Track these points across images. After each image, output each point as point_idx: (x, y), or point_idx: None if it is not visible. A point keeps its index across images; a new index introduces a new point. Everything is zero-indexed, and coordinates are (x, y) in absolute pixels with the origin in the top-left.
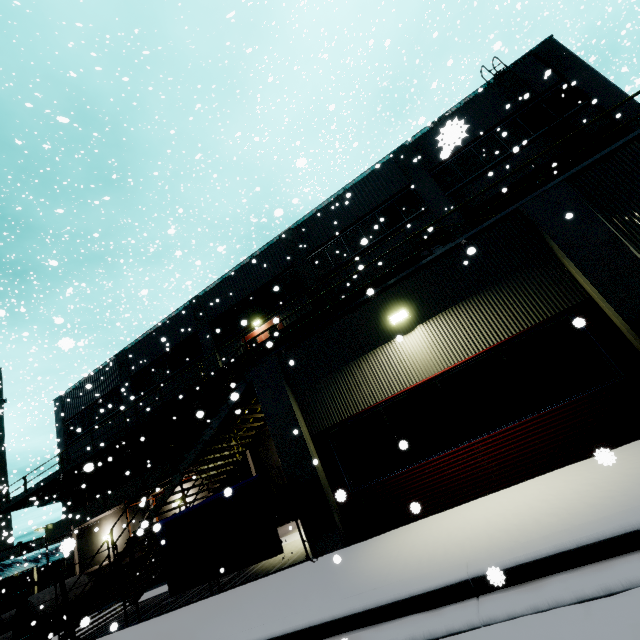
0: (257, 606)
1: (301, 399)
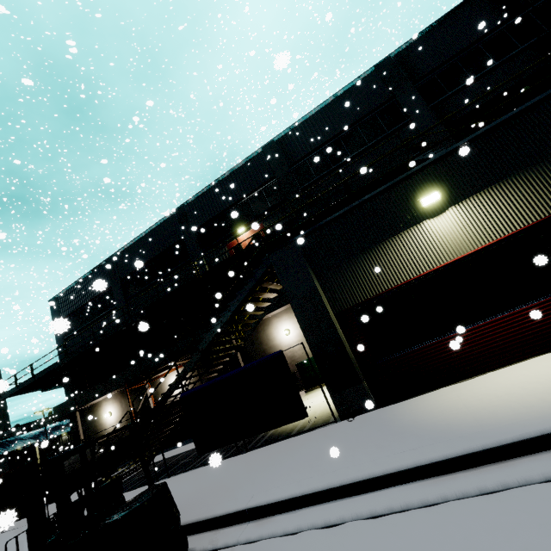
0: (315, 456)
1: (323, 281)
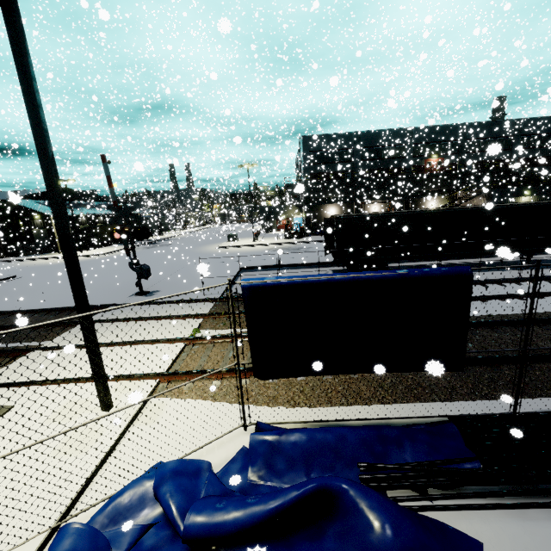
0: None
1: (499, 200)
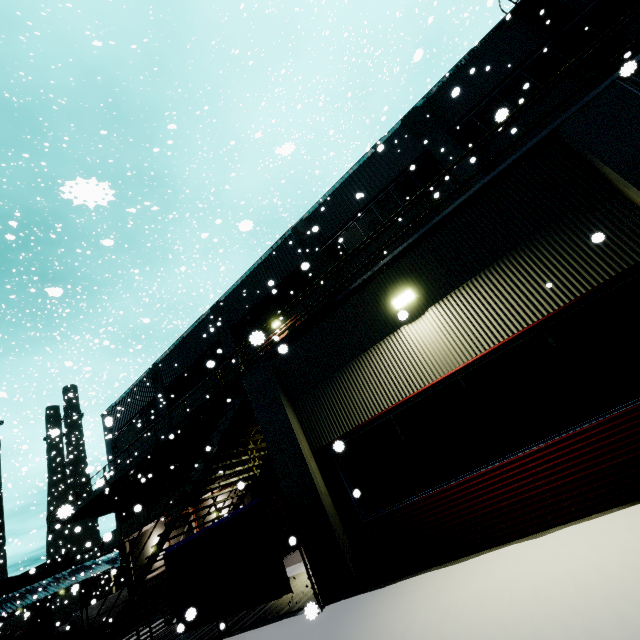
0: None
1: (299, 408)
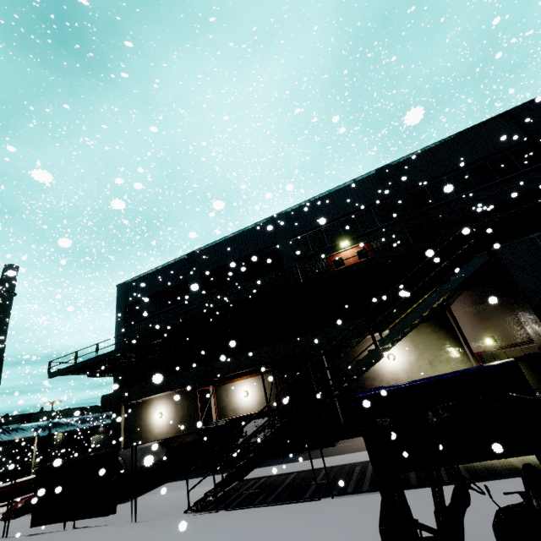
0: None
1: None
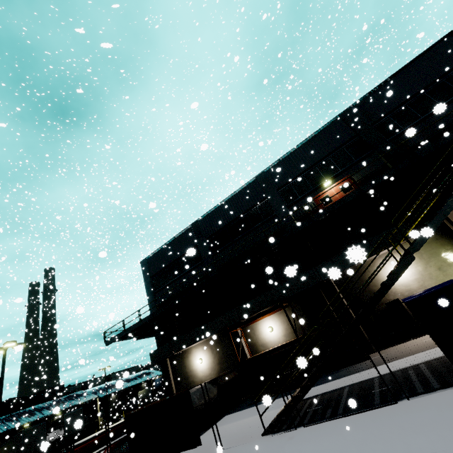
0: None
1: None
